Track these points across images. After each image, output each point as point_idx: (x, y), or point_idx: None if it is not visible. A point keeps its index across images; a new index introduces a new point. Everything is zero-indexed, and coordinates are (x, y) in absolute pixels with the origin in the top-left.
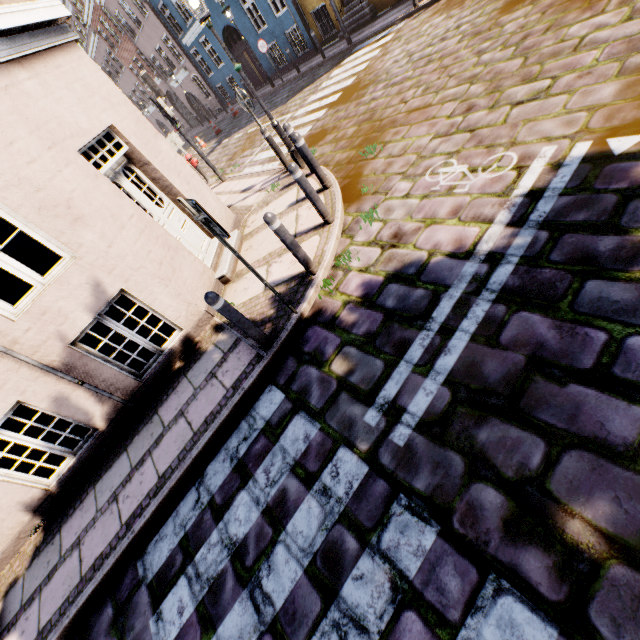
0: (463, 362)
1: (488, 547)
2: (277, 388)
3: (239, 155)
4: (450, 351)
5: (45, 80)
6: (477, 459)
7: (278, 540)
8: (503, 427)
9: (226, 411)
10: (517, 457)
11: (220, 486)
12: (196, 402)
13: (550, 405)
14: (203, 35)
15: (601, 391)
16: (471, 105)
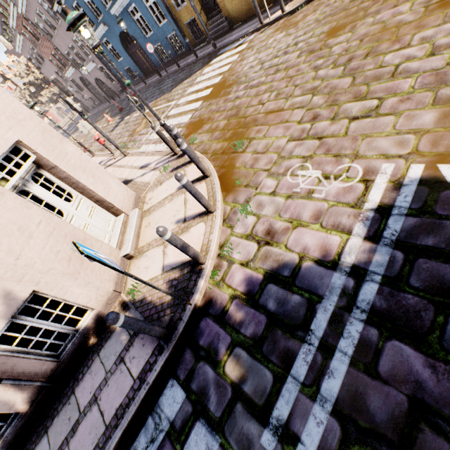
0: (347, 390)
1: None
2: (178, 384)
3: (137, 132)
4: (333, 374)
5: None
6: None
7: None
8: None
9: (134, 407)
10: None
11: None
12: (107, 388)
13: None
14: (104, 37)
15: None
16: (316, 114)
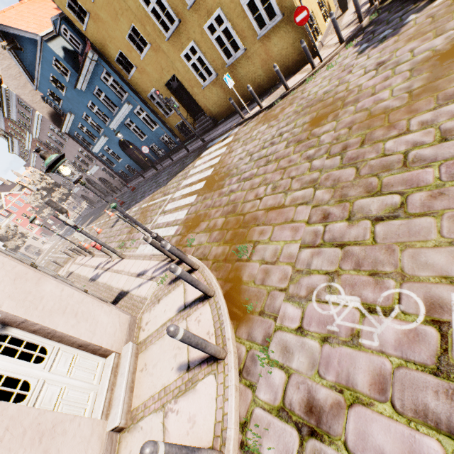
0: None
1: None
2: None
3: (136, 229)
4: None
5: None
6: None
7: None
8: None
9: None
10: None
11: None
12: None
13: None
14: (106, 145)
15: None
16: (325, 212)
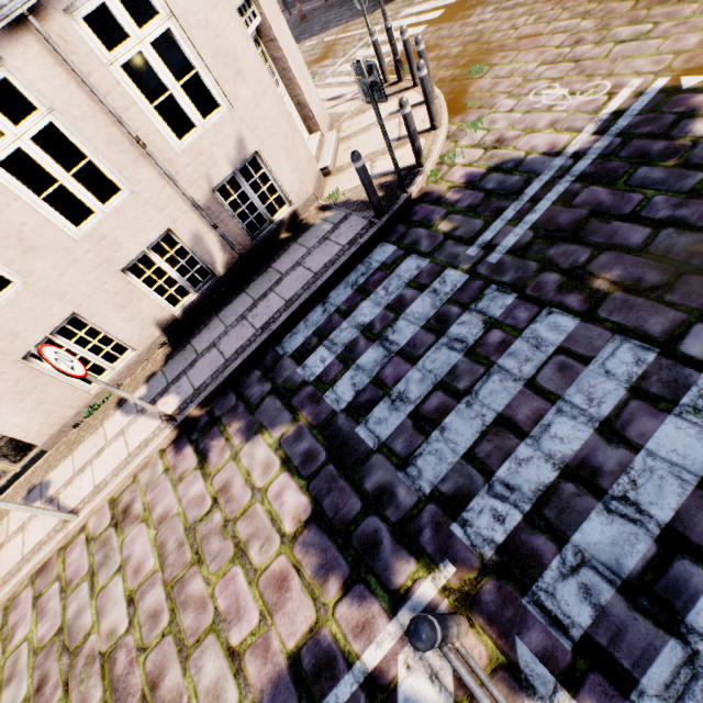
0: (544, 217)
1: (547, 298)
2: (389, 244)
3: (316, 64)
4: (535, 212)
5: None
6: (546, 263)
7: (399, 318)
8: (566, 246)
9: (345, 257)
10: (572, 259)
11: (344, 301)
12: (312, 256)
13: (598, 233)
14: None
15: (631, 224)
16: (580, 39)
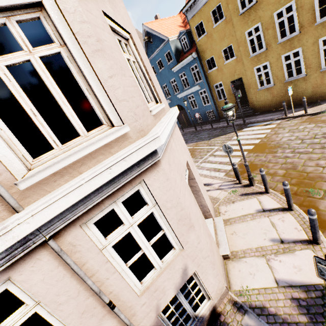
0: None
1: None
2: None
3: None
4: None
5: (175, 141)
6: None
7: None
8: None
9: None
10: None
11: None
12: None
13: None
14: None
15: None
16: None
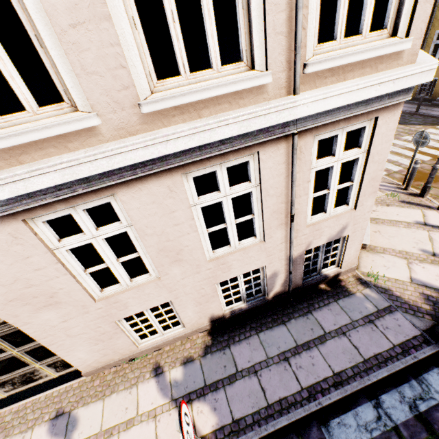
0: None
1: None
2: None
3: None
4: None
5: None
6: None
7: None
8: None
9: (401, 365)
10: None
11: (403, 422)
12: (357, 333)
13: None
14: None
15: None
16: None
